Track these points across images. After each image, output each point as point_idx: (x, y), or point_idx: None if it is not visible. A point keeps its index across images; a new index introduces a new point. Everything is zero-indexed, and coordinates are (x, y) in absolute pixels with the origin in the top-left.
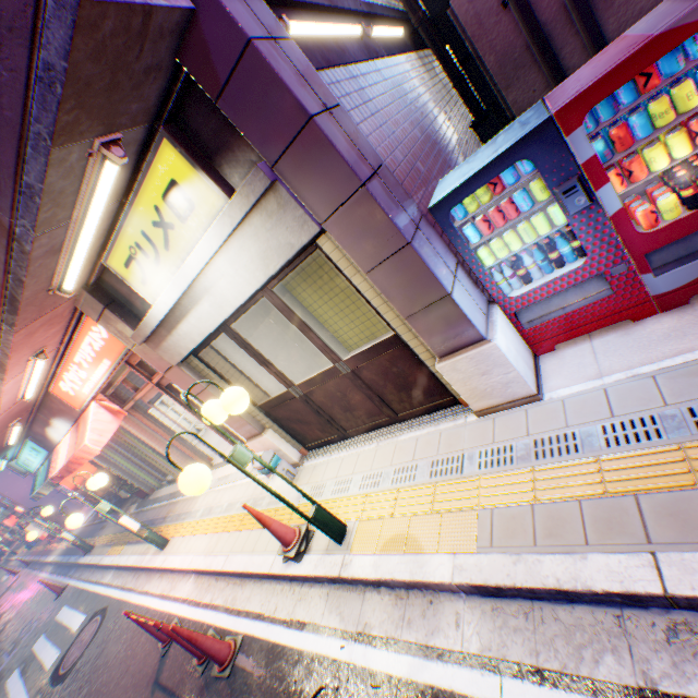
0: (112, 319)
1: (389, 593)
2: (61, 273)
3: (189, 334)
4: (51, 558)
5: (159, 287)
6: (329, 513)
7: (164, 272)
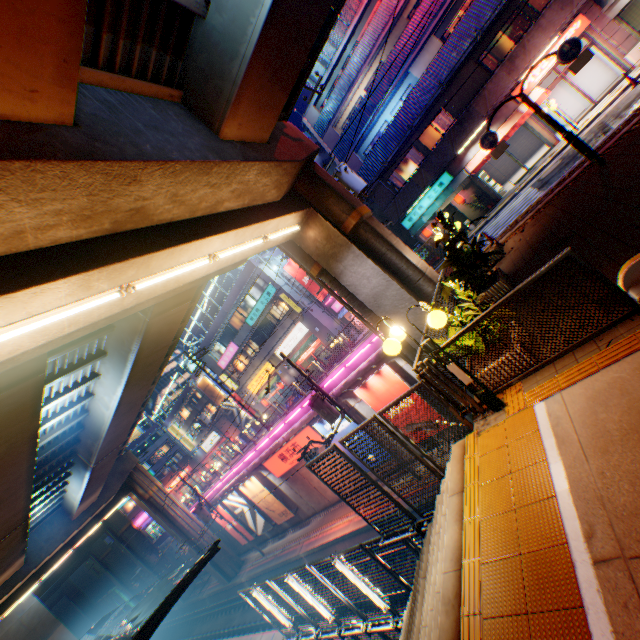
0: (591, 10)
1: None
2: None
3: None
4: None
5: None
6: None
7: None
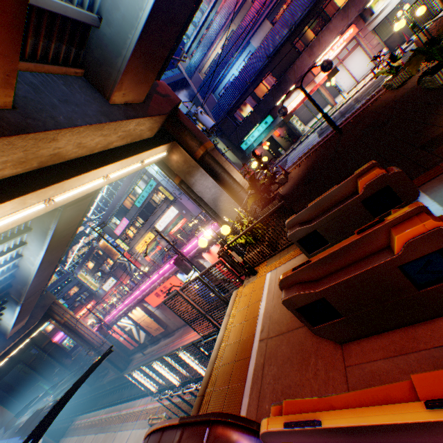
0: (359, 23)
1: None
2: (370, 2)
3: (379, 19)
4: None
5: (379, 8)
6: None
7: (382, 3)
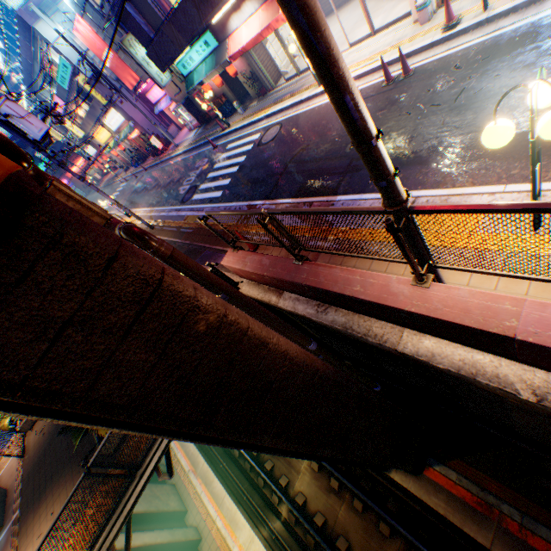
0: None
1: (513, 16)
2: None
3: None
4: (179, 153)
5: None
6: None
7: None
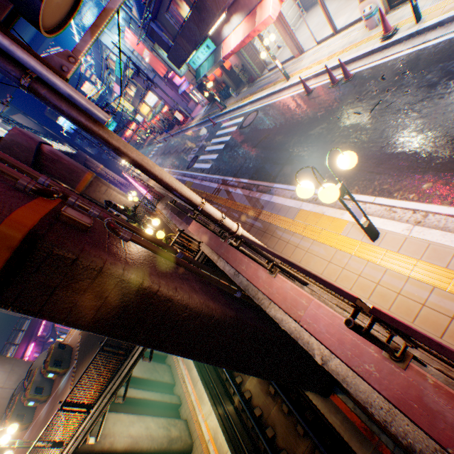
0: None
1: (440, 29)
2: None
3: None
4: (192, 125)
5: None
6: (417, 9)
7: None
